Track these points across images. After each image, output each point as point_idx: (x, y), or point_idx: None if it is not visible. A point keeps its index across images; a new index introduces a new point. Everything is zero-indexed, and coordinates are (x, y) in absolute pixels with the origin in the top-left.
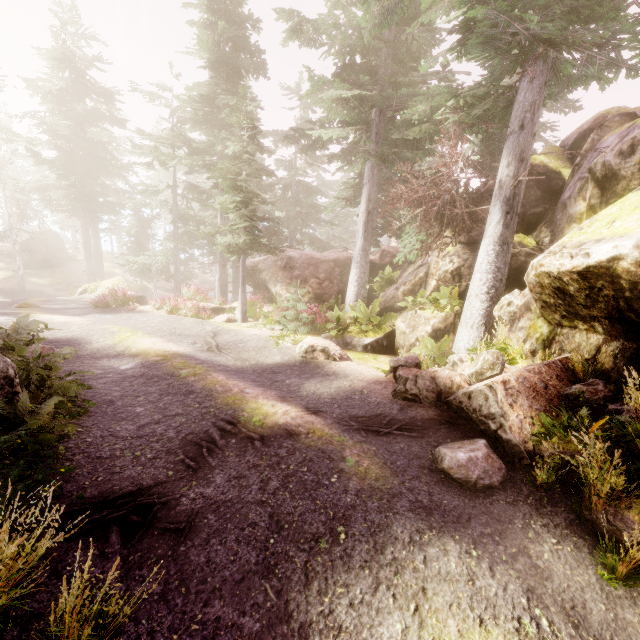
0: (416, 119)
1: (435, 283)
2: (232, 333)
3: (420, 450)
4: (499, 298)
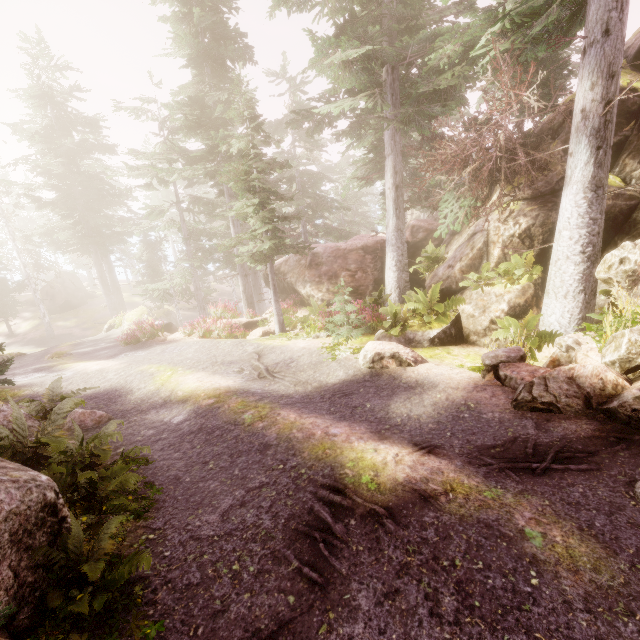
0: (446, 62)
1: (500, 252)
2: (277, 351)
3: (611, 493)
4: (597, 256)
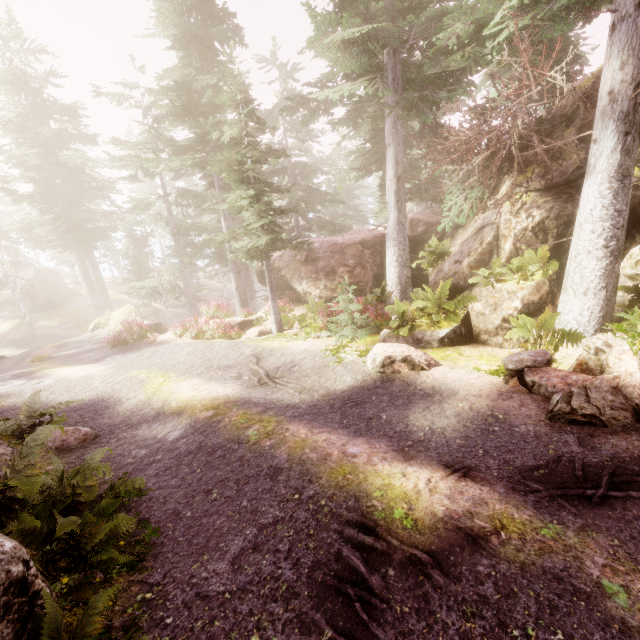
0: (456, 42)
1: (511, 246)
2: (277, 353)
3: None
4: (620, 250)
